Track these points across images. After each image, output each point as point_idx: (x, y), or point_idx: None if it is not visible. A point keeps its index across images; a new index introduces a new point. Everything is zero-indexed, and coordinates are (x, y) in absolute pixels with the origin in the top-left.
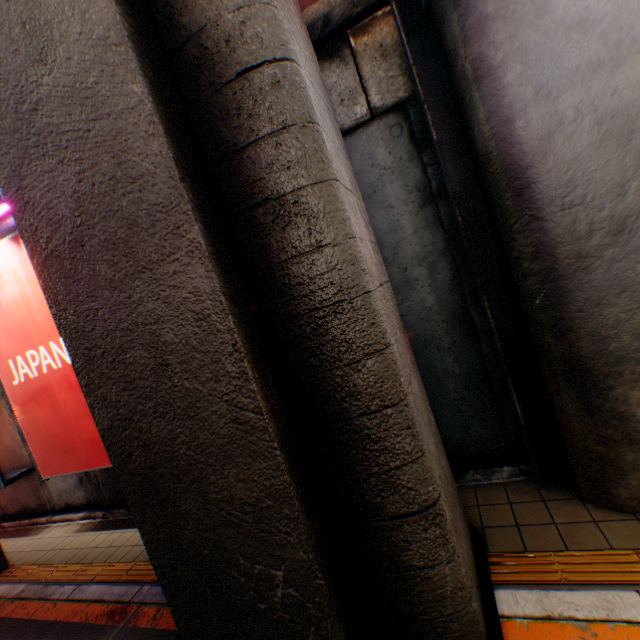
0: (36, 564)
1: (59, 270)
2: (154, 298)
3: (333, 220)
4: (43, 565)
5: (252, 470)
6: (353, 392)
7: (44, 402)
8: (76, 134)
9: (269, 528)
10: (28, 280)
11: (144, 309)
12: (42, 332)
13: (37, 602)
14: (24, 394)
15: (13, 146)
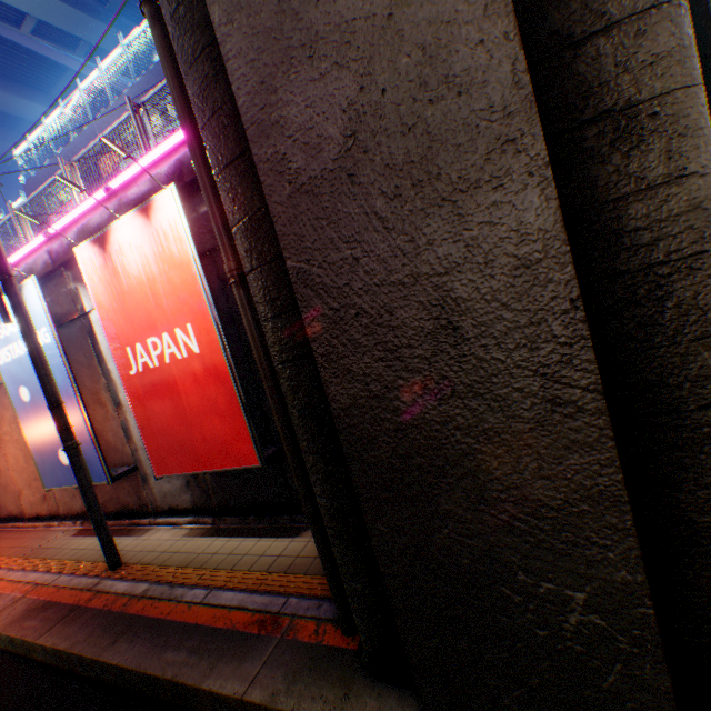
0: (152, 565)
1: (306, 210)
2: (449, 241)
3: (702, 140)
4: (161, 566)
5: (564, 465)
6: (695, 377)
7: (163, 395)
8: (365, 22)
9: (574, 539)
10: (155, 258)
11: (430, 256)
12: (166, 317)
13: (167, 603)
14: (141, 385)
15: (263, 50)
